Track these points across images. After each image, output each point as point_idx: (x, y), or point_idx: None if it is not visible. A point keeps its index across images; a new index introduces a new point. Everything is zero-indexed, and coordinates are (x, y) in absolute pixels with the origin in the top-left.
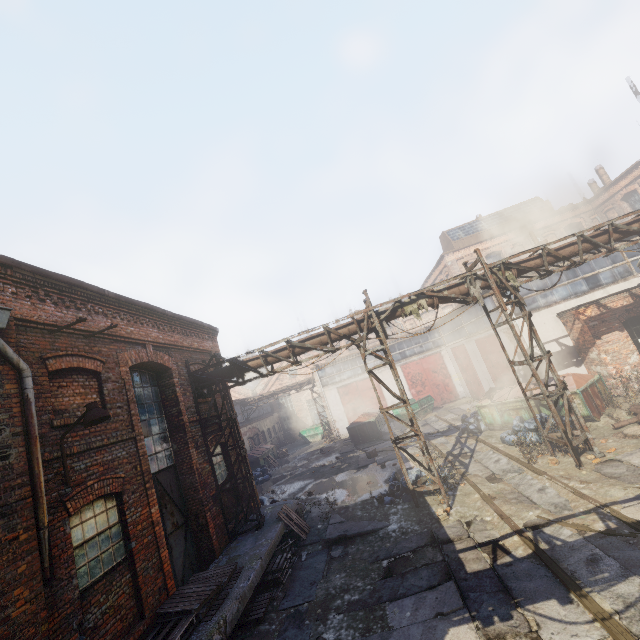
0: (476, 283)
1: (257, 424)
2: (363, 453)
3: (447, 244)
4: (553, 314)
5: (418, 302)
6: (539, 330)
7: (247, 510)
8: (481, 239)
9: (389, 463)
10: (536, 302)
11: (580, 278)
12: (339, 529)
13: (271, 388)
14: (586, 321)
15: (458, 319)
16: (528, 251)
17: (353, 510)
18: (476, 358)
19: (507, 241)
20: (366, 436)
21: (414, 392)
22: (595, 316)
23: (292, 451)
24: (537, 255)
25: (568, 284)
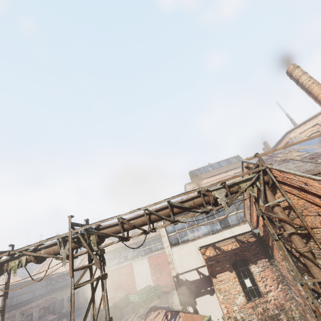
0: (67, 244)
1: (57, 294)
2: None
3: (191, 178)
4: (196, 246)
5: (20, 258)
6: (185, 259)
7: None
8: (205, 177)
9: None
10: (186, 236)
11: (215, 219)
12: None
13: (85, 262)
14: (206, 260)
15: None
16: (105, 220)
17: None
18: None
19: (220, 178)
20: None
21: (154, 278)
22: (213, 256)
23: (75, 318)
24: (120, 221)
25: (208, 223)
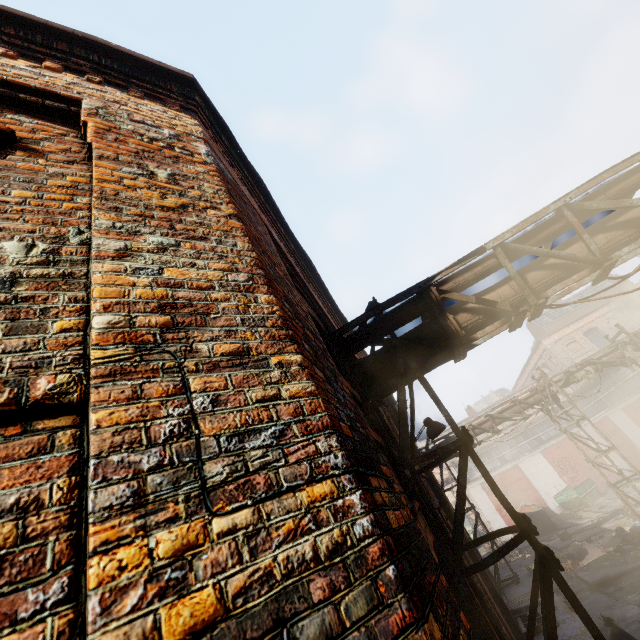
0: (627, 348)
1: None
2: (550, 541)
3: (537, 330)
4: None
5: (584, 369)
6: None
7: (495, 571)
8: (572, 320)
9: (593, 538)
10: None
11: None
12: (596, 575)
13: None
14: None
15: (591, 393)
16: None
17: (596, 563)
18: (629, 427)
19: (599, 317)
20: (539, 528)
21: (567, 479)
22: None
23: None
24: None
25: None
